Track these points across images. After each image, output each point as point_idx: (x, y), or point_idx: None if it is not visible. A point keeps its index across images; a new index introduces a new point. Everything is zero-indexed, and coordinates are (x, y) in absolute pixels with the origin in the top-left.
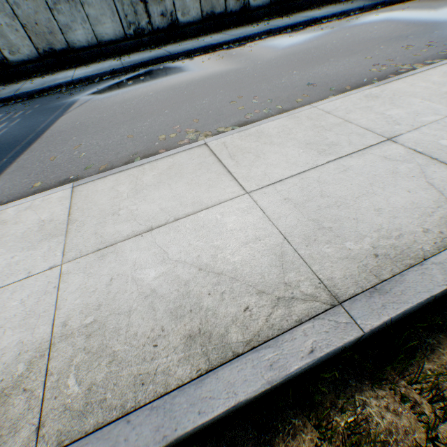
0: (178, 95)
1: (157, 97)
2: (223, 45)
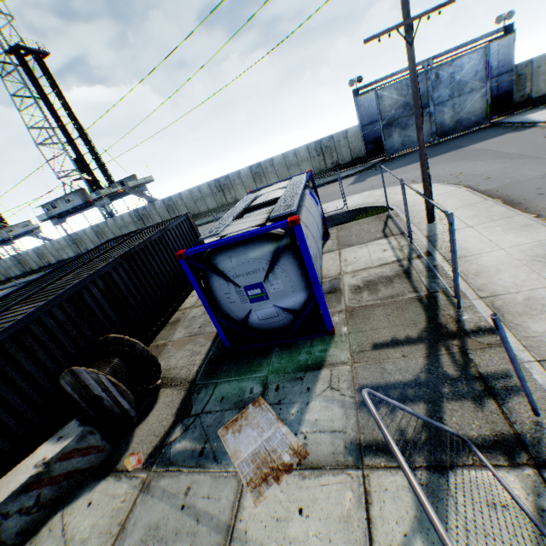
0: None
1: None
2: None
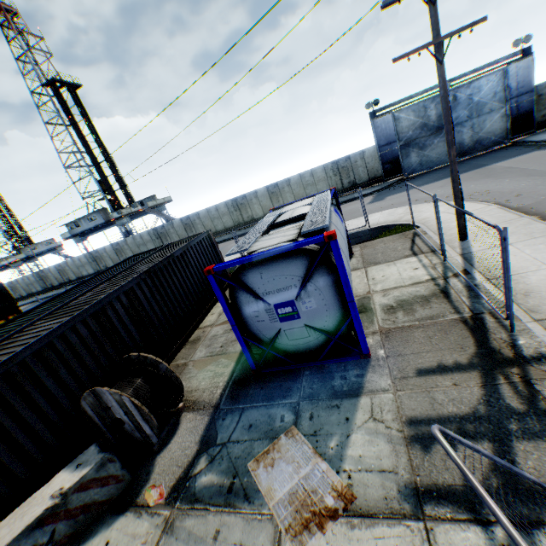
0: None
1: None
2: None
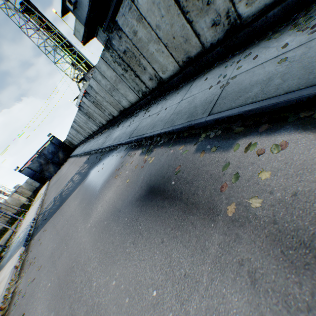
0: (66, 221)
1: (70, 212)
2: (150, 137)
